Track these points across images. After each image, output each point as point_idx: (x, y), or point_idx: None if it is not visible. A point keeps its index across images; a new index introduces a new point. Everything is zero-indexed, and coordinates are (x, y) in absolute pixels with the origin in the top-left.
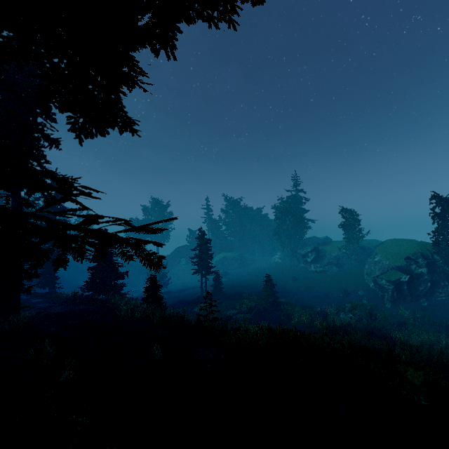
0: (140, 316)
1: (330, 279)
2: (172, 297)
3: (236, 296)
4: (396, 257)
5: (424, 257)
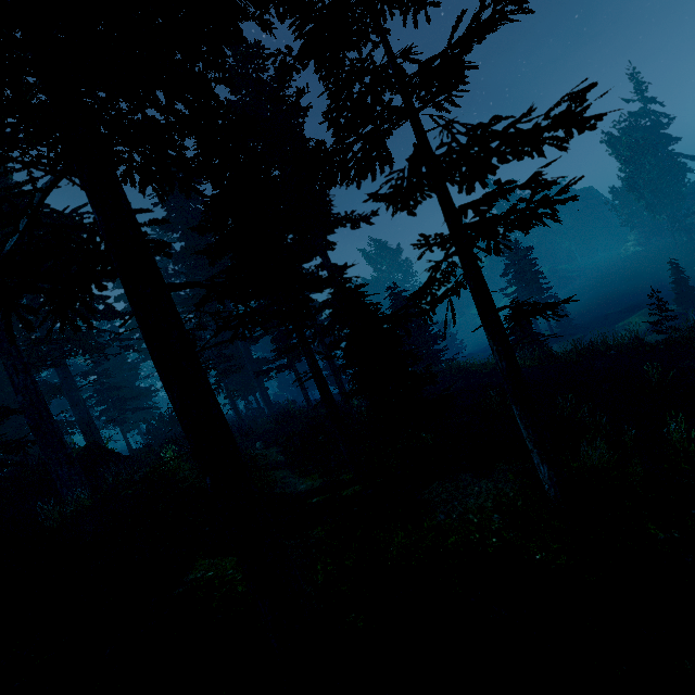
0: (532, 362)
1: None
2: (482, 358)
3: (601, 322)
4: None
5: None
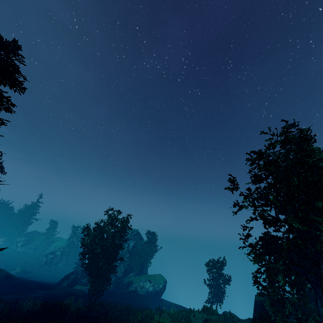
0: None
1: (24, 256)
2: None
3: None
4: (57, 247)
5: (63, 248)
